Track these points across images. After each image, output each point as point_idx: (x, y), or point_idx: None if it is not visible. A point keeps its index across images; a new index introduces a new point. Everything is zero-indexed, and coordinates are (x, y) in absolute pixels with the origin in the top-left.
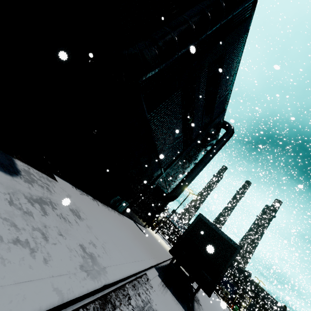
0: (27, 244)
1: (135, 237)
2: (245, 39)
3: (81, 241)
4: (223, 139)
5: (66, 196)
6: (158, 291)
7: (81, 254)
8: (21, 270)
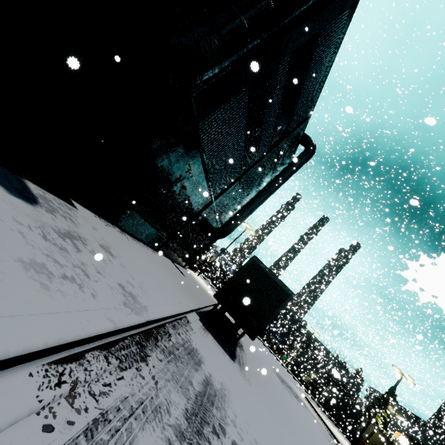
0: (74, 280)
1: (173, 279)
2: (353, 11)
3: (119, 280)
4: (299, 160)
5: (92, 229)
6: (199, 333)
7: (122, 292)
8: (78, 302)
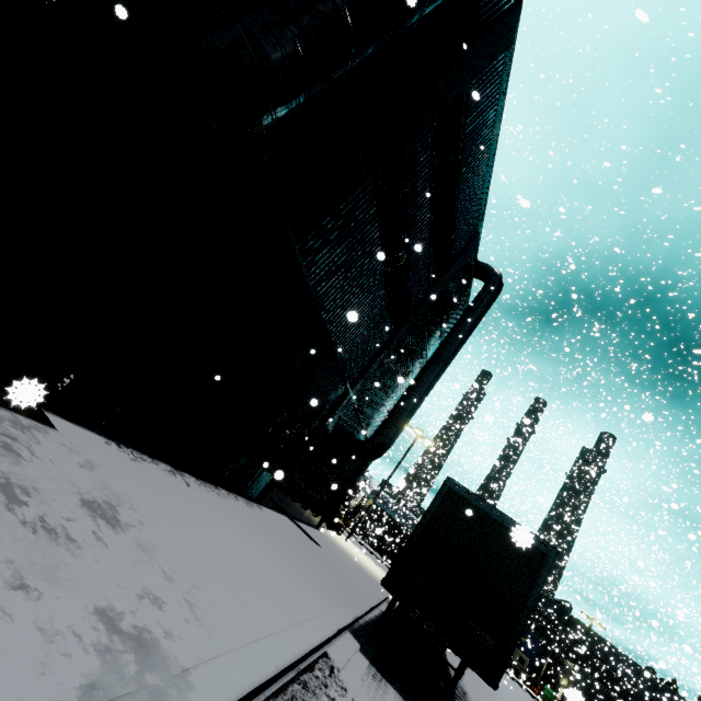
0: None
1: (293, 557)
2: (509, 61)
3: (108, 597)
4: (480, 302)
5: (77, 467)
6: (363, 697)
7: (99, 641)
8: None
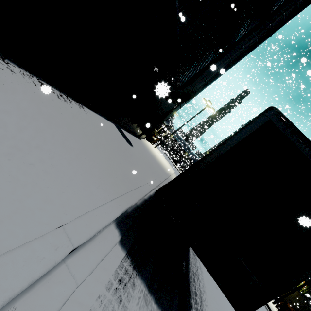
0: None
1: (81, 147)
2: None
3: None
4: None
5: None
6: None
7: None
8: None
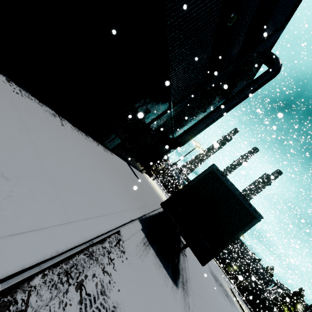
0: None
1: (120, 180)
2: None
3: None
4: (262, 78)
5: None
6: (134, 256)
7: None
8: None
